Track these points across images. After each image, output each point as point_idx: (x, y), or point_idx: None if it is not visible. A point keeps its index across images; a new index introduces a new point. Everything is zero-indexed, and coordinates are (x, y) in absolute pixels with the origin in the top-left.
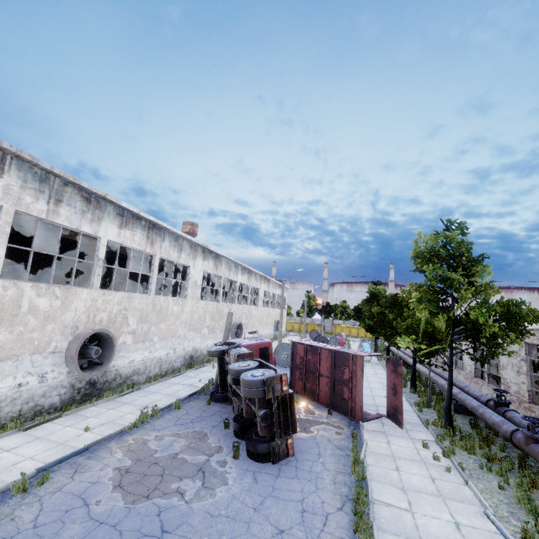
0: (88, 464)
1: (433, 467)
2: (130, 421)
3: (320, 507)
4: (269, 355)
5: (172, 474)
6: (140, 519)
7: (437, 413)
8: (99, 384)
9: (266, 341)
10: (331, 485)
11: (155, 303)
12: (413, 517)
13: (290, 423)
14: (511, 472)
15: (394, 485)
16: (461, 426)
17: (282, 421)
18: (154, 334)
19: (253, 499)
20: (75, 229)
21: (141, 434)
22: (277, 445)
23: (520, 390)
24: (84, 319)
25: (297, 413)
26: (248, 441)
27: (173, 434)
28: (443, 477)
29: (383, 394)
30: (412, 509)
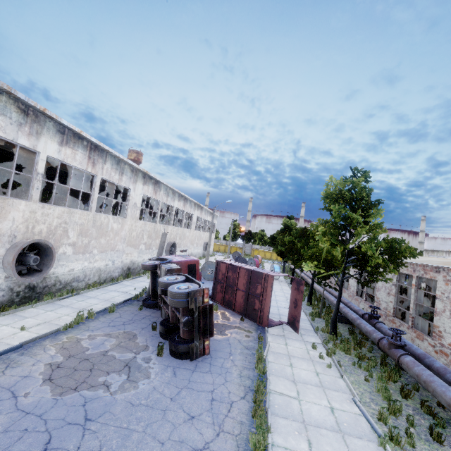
0: (21, 360)
1: (318, 364)
2: (67, 322)
3: (227, 396)
4: (196, 271)
5: (100, 369)
6: (65, 409)
7: (325, 322)
8: (39, 288)
9: (194, 259)
10: (237, 378)
11: (95, 220)
12: (300, 403)
13: (208, 328)
14: (375, 368)
15: (287, 378)
16: (342, 332)
17: (201, 327)
18: (94, 247)
19: (171, 391)
20: (11, 140)
21: (75, 333)
22: (195, 346)
23: (387, 307)
24: (22, 229)
25: (216, 318)
26: (171, 342)
27: (106, 335)
28: (325, 372)
29: (286, 306)
30: (299, 397)
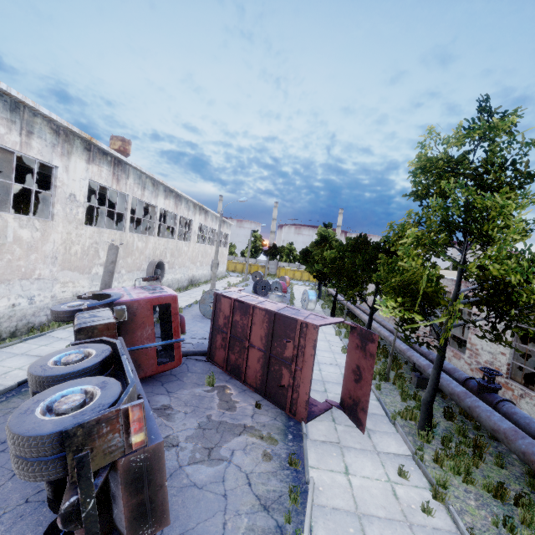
0: None
1: None
2: None
3: None
4: (172, 316)
5: None
6: None
7: (401, 393)
8: None
9: (167, 294)
10: None
11: None
12: None
13: (149, 511)
14: None
15: None
16: (437, 420)
17: (126, 515)
18: None
19: None
20: None
21: None
22: None
23: (494, 361)
24: None
25: (207, 408)
26: None
27: None
28: None
29: (331, 360)
30: None
